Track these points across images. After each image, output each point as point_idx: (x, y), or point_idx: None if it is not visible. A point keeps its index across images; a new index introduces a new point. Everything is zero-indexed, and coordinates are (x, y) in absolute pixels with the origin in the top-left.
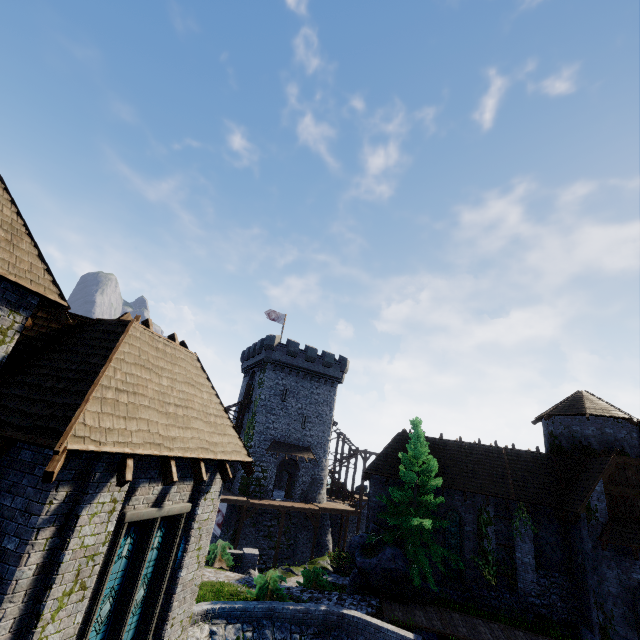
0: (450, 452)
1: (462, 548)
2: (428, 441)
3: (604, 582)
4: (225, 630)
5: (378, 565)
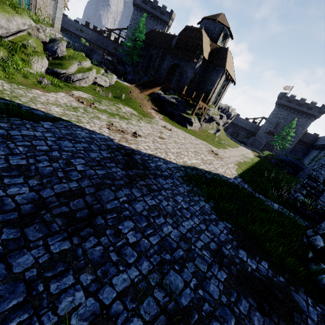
0: (161, 36)
1: (150, 65)
2: (158, 33)
3: (164, 65)
4: (66, 39)
5: (119, 57)
